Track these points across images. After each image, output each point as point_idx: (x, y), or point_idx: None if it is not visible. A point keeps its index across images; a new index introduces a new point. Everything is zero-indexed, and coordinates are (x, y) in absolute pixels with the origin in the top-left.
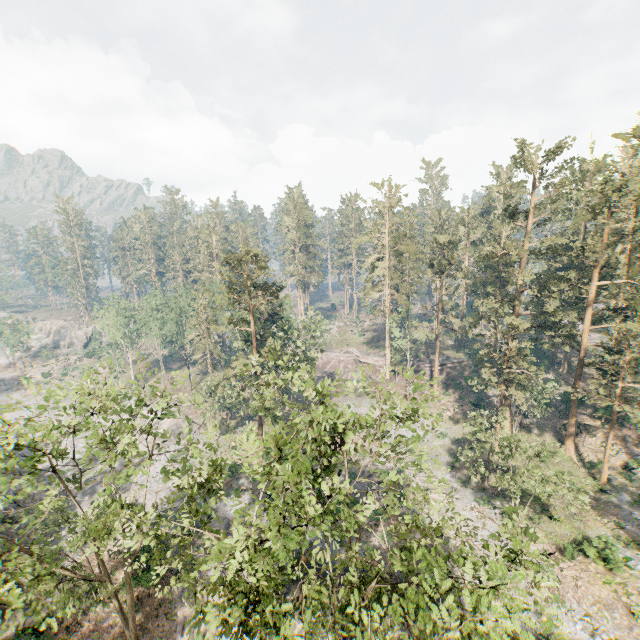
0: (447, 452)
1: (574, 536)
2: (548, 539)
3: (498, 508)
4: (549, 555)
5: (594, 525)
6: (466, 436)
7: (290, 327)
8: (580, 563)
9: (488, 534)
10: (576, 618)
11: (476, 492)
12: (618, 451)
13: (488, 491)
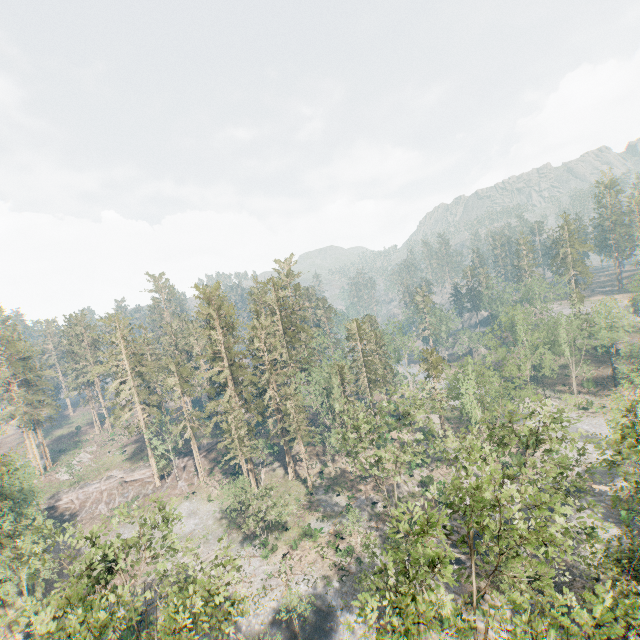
0: (220, 524)
1: (299, 533)
2: (286, 545)
3: (258, 545)
4: (287, 555)
5: (308, 519)
6: (232, 503)
7: (30, 485)
8: (302, 548)
9: (253, 568)
10: (301, 582)
11: (243, 543)
12: (316, 463)
13: (251, 537)
